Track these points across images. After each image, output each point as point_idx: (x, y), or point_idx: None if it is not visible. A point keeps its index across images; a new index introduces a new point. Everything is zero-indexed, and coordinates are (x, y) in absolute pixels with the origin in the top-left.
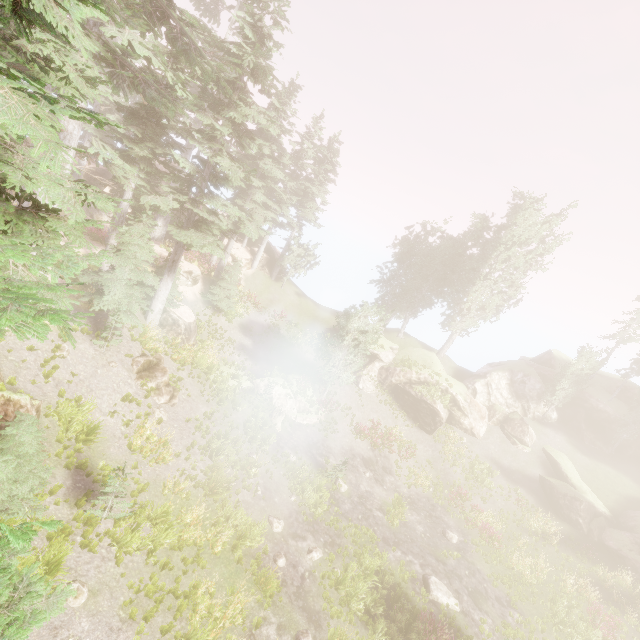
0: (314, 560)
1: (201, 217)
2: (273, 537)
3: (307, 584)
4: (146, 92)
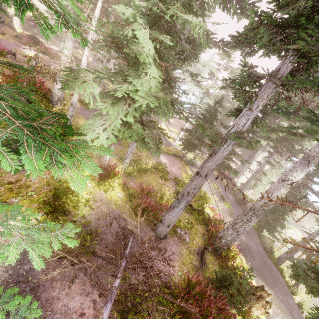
0: (317, 299)
1: (279, 164)
2: None
3: (318, 304)
4: None
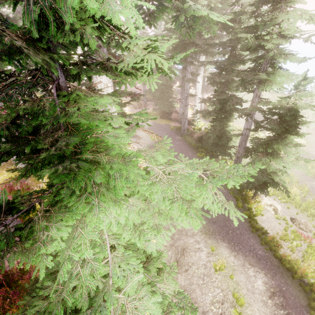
0: None
1: None
2: (298, 179)
3: None
4: (220, 39)
